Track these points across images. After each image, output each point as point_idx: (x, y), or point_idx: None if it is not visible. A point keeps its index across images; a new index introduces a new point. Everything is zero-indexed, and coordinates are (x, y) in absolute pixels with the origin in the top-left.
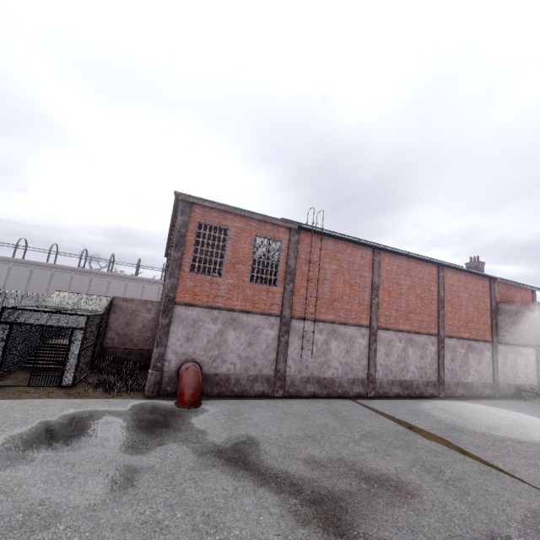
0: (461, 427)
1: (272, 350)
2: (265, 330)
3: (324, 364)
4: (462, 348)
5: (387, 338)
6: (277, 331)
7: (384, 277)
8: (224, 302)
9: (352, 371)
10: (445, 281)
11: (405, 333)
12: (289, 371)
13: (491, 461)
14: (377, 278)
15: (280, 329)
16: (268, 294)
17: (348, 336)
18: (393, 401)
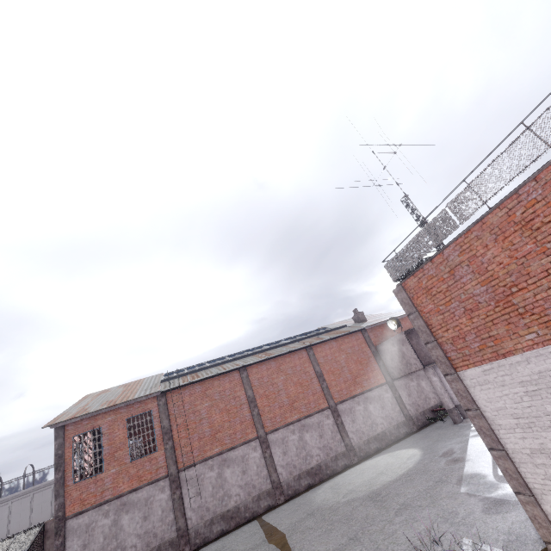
0: (321, 507)
1: (168, 512)
2: (157, 496)
3: (224, 497)
4: (360, 405)
5: (280, 438)
6: (168, 491)
7: (257, 386)
8: (112, 492)
9: (254, 488)
10: (318, 356)
11: (296, 423)
12: (191, 523)
13: (294, 546)
14: (250, 391)
15: (171, 488)
16: (151, 462)
17: (239, 457)
18: (298, 498)
